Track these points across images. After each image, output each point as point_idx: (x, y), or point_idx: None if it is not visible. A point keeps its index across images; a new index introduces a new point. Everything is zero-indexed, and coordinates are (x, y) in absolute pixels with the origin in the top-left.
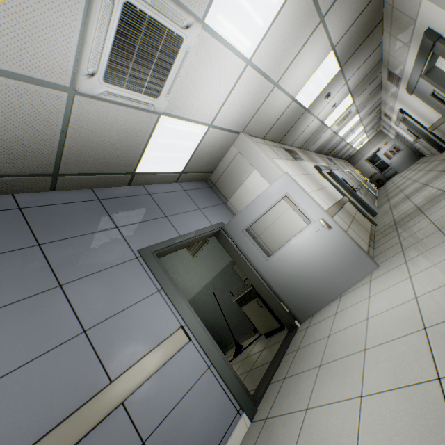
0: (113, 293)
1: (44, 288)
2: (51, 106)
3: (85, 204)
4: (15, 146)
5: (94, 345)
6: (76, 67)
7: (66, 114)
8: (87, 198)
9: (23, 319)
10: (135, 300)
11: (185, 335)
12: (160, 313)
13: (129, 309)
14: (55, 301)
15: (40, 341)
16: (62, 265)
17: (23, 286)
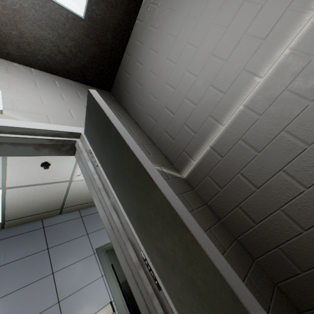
0: (77, 278)
1: (45, 274)
2: (62, 187)
3: (74, 221)
4: (46, 203)
5: (62, 310)
6: (73, 174)
7: (68, 187)
8: (76, 216)
9: (33, 293)
10: (88, 282)
11: (112, 308)
12: (100, 292)
13: (84, 288)
14: (49, 282)
15: (38, 306)
16: (56, 260)
17: (36, 273)
